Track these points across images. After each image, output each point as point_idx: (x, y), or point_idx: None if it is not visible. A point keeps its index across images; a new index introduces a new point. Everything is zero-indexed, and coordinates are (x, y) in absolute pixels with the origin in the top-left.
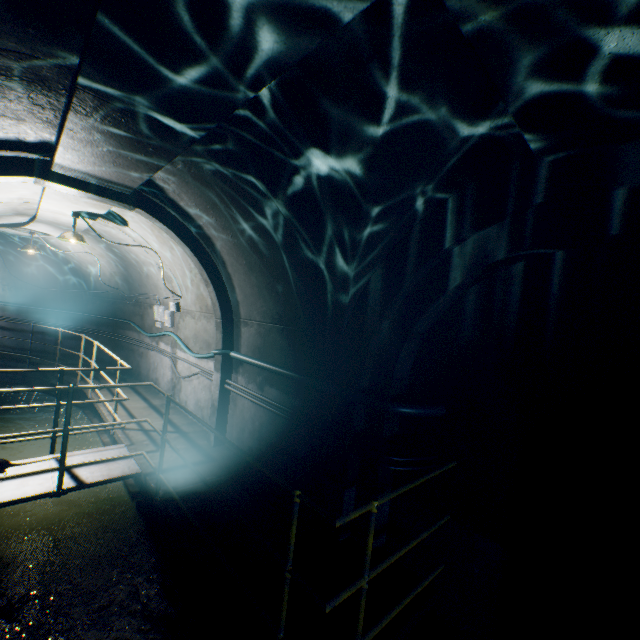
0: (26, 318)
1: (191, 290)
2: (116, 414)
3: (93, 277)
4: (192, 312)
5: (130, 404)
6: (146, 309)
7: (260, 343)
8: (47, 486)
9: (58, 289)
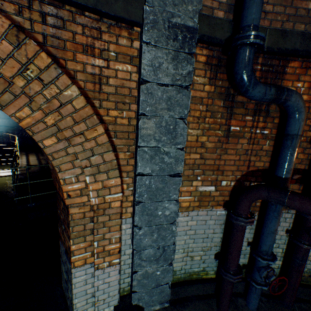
0: (2, 131)
1: None
2: (18, 160)
3: None
4: None
5: (31, 158)
6: None
7: None
8: None
9: (10, 119)
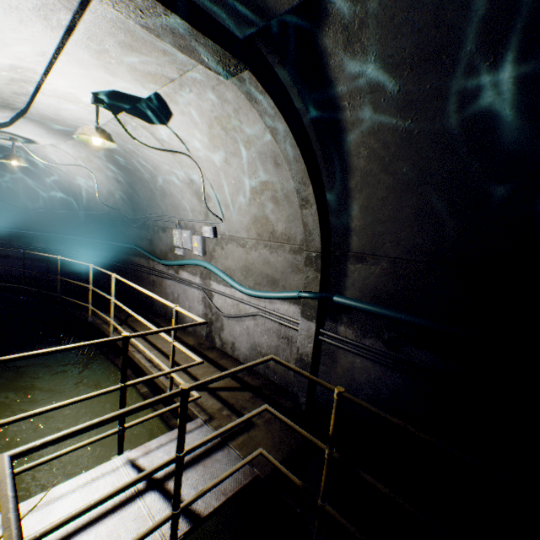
0: (9, 242)
1: (244, 212)
2: (174, 374)
3: (85, 196)
4: (240, 239)
5: (165, 347)
6: (156, 233)
7: (393, 287)
8: (149, 538)
9: (43, 210)
